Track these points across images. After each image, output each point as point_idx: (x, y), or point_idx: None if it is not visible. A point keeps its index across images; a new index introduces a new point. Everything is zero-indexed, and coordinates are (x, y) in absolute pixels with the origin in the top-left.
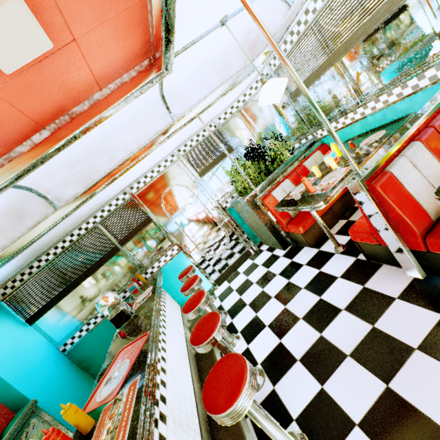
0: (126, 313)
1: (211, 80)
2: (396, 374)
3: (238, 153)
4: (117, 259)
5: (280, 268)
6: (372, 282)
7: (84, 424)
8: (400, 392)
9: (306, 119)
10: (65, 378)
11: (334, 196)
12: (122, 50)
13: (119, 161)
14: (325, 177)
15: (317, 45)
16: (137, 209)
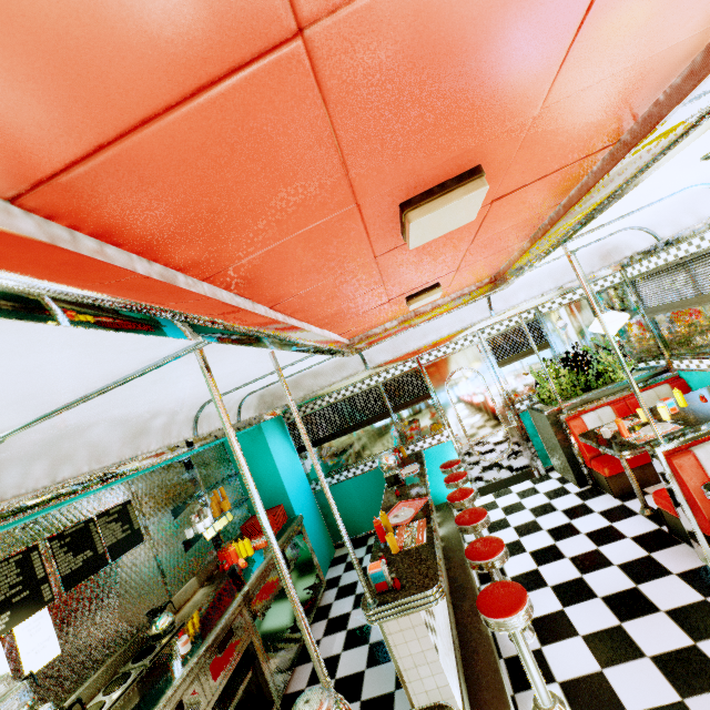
0: (399, 478)
1: (544, 282)
2: (633, 619)
3: (555, 352)
4: (385, 424)
5: (565, 505)
6: (660, 553)
7: (390, 528)
8: (628, 630)
9: (661, 342)
10: (312, 513)
11: (643, 451)
12: (474, 280)
13: (428, 341)
14: (648, 425)
15: (685, 281)
16: (420, 381)
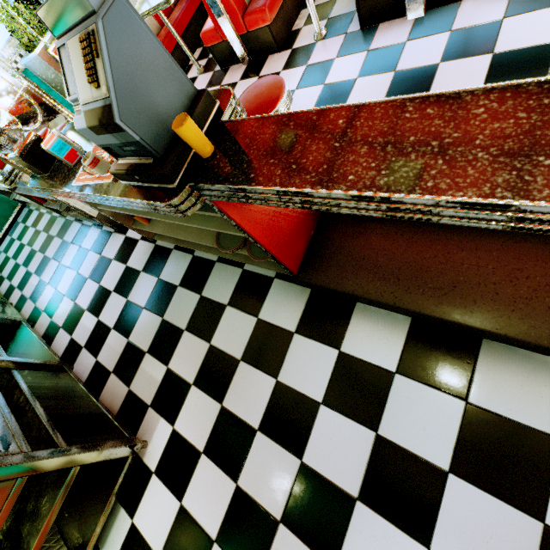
0: None
1: None
2: None
3: None
4: None
5: None
6: None
7: None
8: None
9: None
10: None
11: None
12: None
13: None
14: None
15: None
16: None
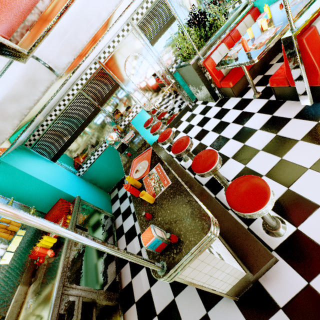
0: (125, 145)
1: None
2: (287, 153)
3: (181, 20)
4: (100, 117)
5: (213, 114)
6: (278, 112)
7: (138, 184)
8: (288, 159)
9: None
10: (86, 188)
11: (265, 52)
12: None
13: (95, 30)
14: (258, 37)
15: None
16: (107, 76)
